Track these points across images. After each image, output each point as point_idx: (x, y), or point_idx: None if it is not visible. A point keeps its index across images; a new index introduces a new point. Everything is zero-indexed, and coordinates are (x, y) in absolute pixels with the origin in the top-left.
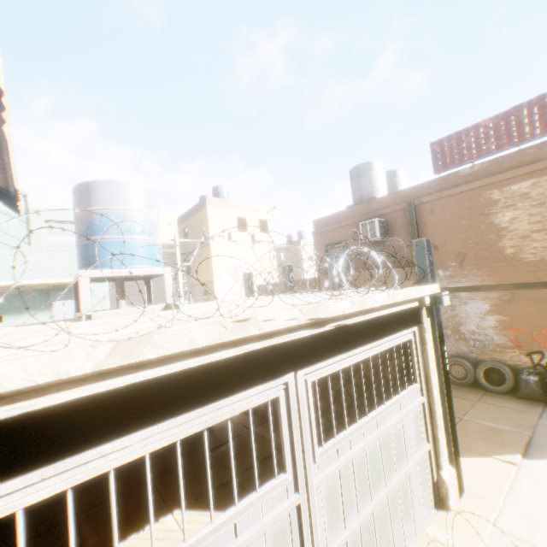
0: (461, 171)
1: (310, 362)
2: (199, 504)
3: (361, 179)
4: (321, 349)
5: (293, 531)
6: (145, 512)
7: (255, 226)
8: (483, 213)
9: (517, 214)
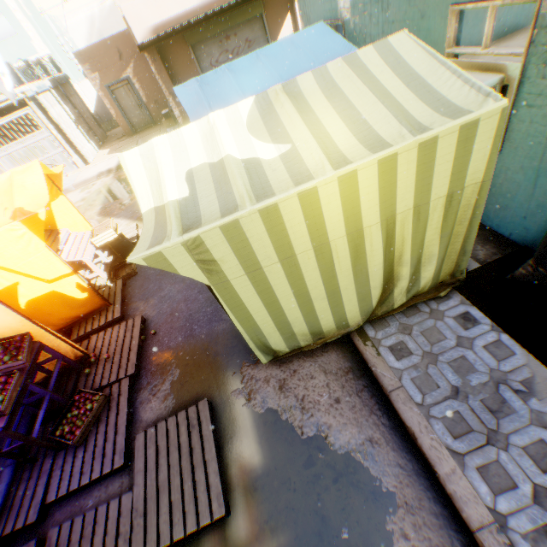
0: None
1: None
2: None
3: None
4: None
5: (0, 165)
6: None
7: None
8: None
9: None
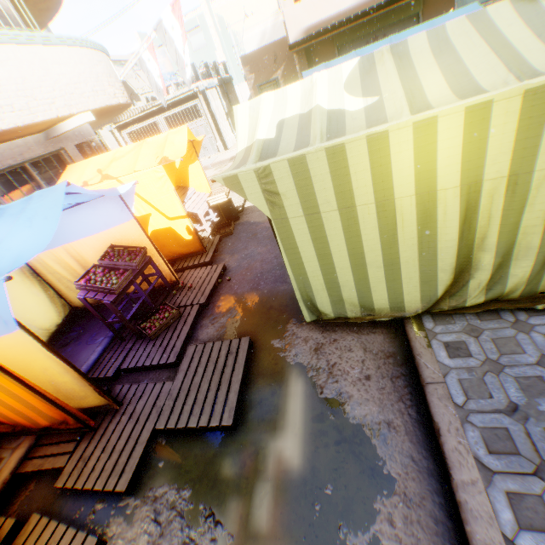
0: None
1: (160, 114)
2: None
3: None
4: (161, 111)
5: None
6: None
7: None
8: None
9: None
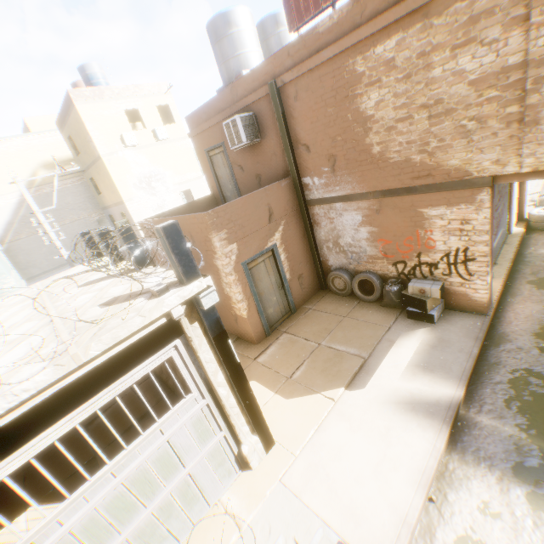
0: (321, 25)
1: None
2: (53, 496)
3: (221, 46)
4: None
5: None
6: (6, 513)
7: (155, 117)
8: (349, 96)
9: (384, 96)
